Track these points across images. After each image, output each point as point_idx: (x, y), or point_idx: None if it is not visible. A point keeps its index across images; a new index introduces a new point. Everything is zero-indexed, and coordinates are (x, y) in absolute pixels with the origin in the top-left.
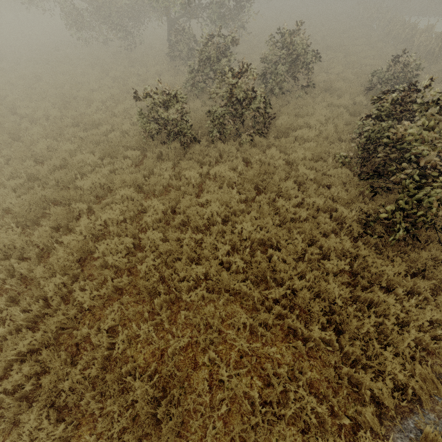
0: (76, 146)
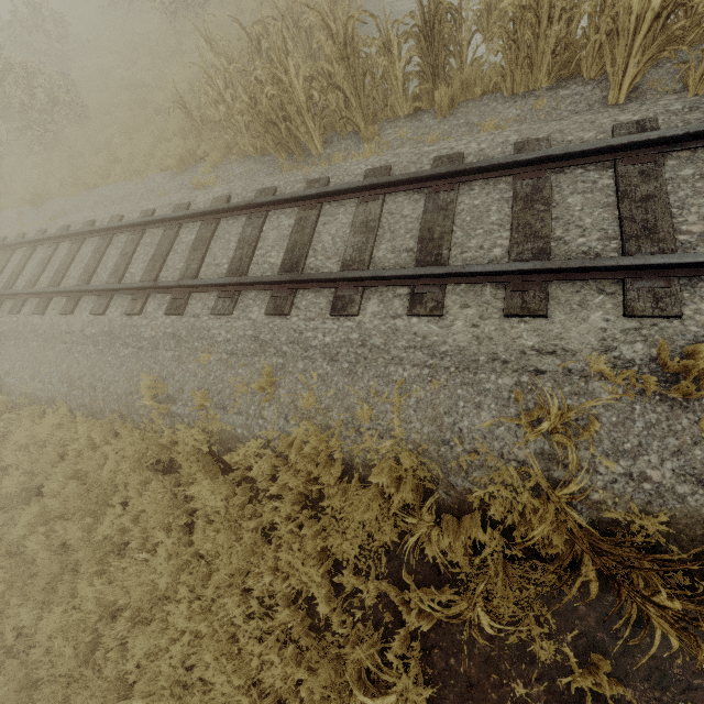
0: None
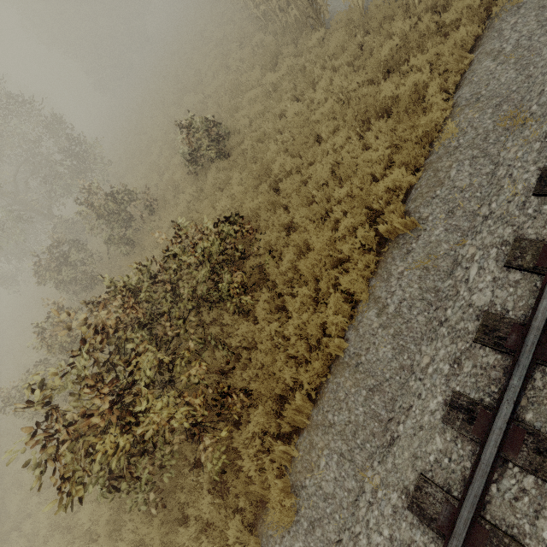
0: (18, 446)
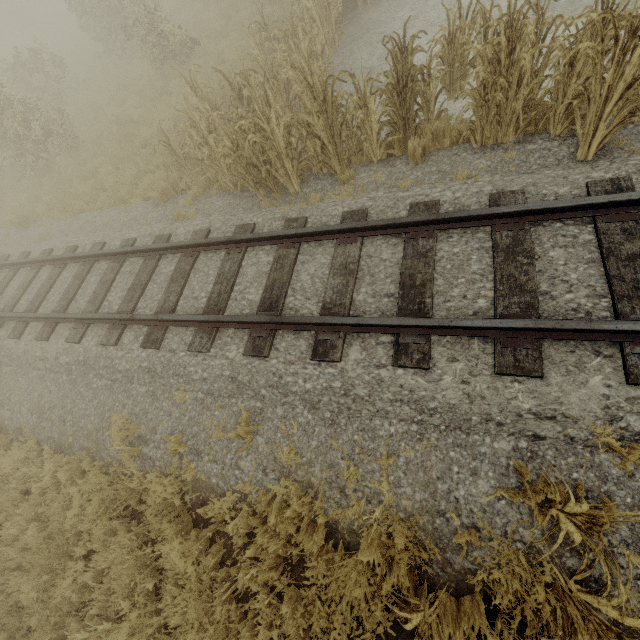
0: None
